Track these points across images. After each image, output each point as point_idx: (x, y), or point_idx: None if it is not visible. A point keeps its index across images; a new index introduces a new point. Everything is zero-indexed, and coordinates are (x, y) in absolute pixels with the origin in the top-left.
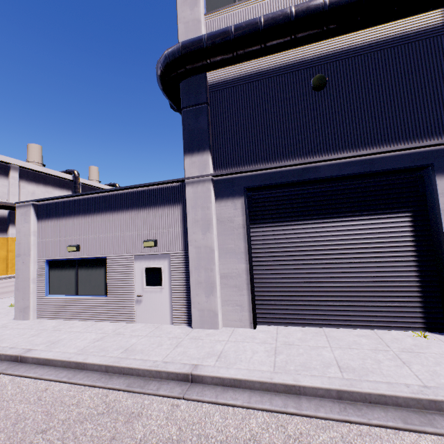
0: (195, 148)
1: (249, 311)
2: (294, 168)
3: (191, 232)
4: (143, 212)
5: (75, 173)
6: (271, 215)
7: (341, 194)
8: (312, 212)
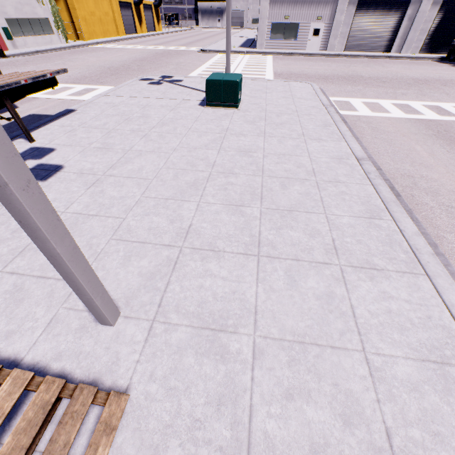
0: None
1: (344, 46)
2: None
3: (336, 15)
4: (319, 3)
5: None
6: (362, 10)
7: (385, 5)
8: (375, 11)
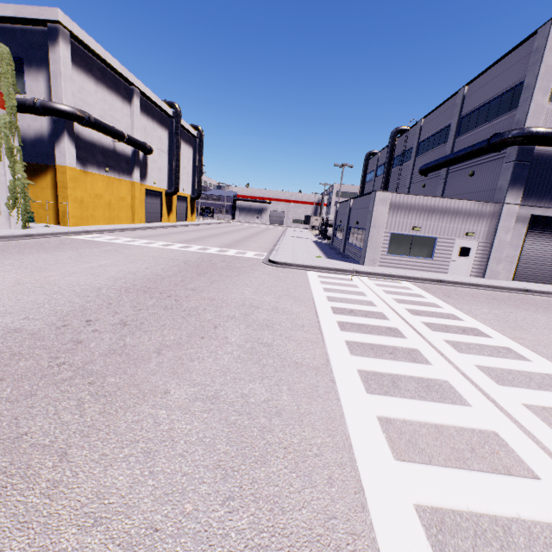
0: (515, 187)
1: (512, 273)
2: None
3: (498, 232)
4: (468, 216)
5: (178, 108)
6: (535, 230)
7: None
8: None
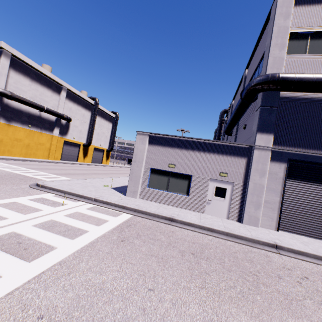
0: (264, 130)
1: (276, 222)
2: (320, 156)
3: (252, 174)
4: (221, 156)
5: (97, 100)
6: (298, 176)
7: None
8: None
